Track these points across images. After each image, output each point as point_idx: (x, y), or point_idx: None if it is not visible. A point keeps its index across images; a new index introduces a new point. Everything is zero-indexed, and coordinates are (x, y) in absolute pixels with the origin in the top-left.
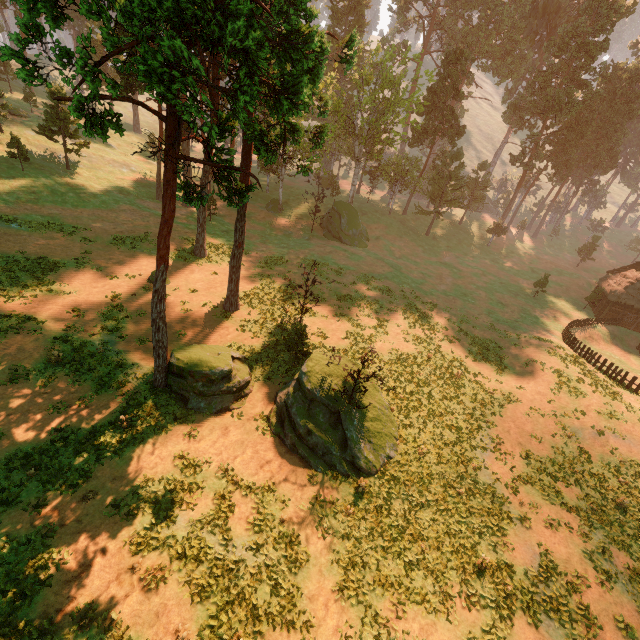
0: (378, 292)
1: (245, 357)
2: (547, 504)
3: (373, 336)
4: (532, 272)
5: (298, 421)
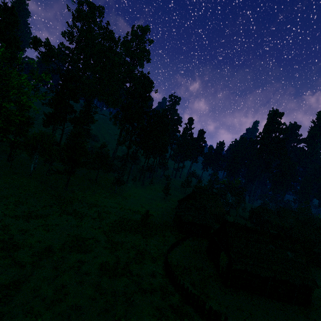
0: None
1: None
2: None
3: None
4: (142, 207)
5: None
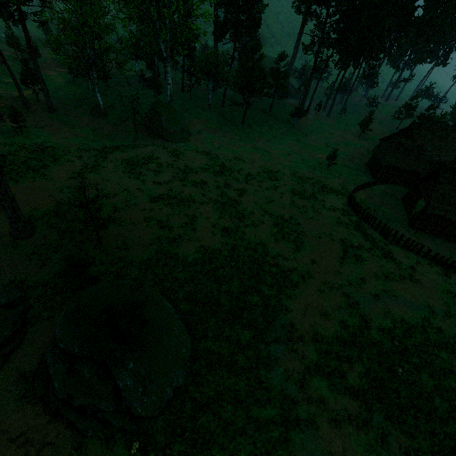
0: (193, 186)
1: (24, 296)
2: (333, 395)
3: (181, 236)
4: (326, 146)
5: (55, 386)
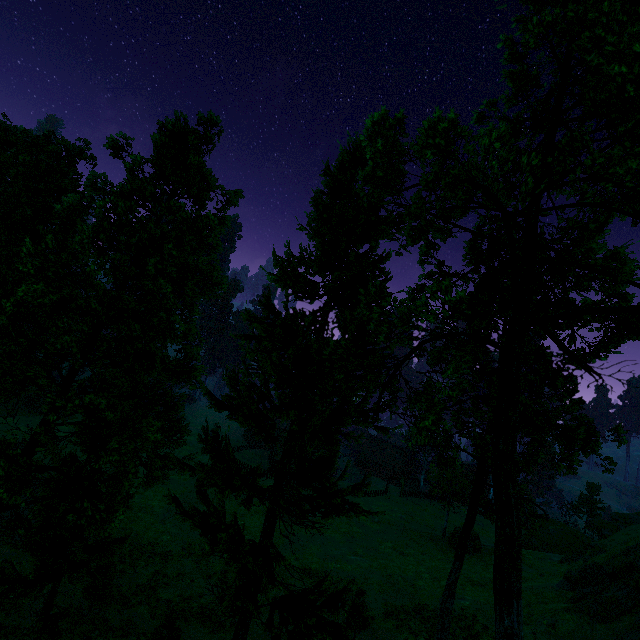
0: None
1: None
2: None
3: None
4: None
5: None
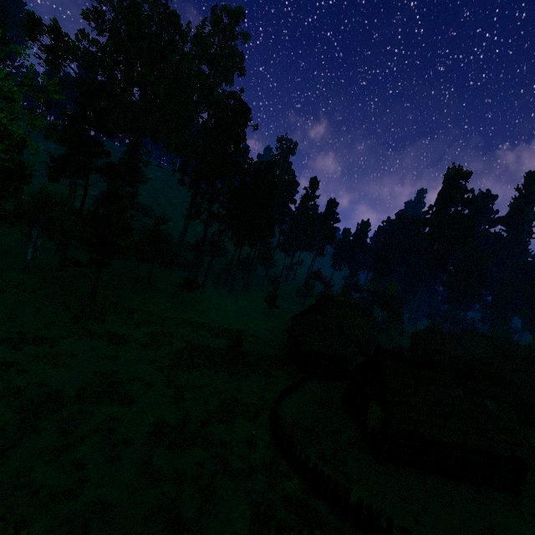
0: None
1: None
2: None
3: None
4: (230, 328)
5: None
